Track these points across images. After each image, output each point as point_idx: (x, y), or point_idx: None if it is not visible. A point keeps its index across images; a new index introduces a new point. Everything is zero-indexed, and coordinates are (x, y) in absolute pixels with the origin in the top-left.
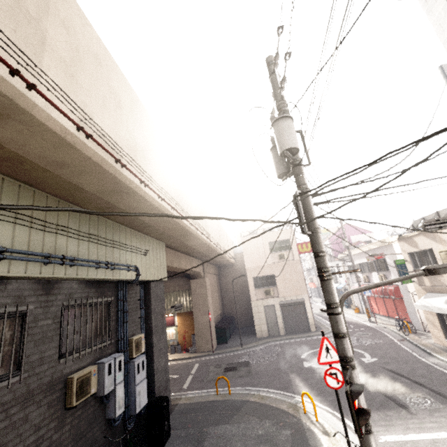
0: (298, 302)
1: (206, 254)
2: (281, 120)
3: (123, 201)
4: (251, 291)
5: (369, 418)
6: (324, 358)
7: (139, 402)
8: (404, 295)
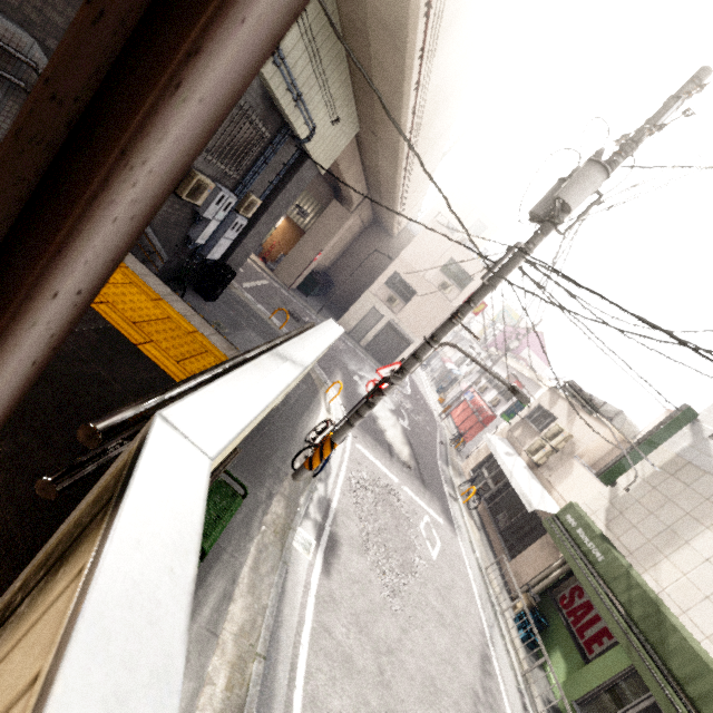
0: (407, 338)
1: (381, 193)
2: (599, 168)
3: (382, 46)
4: (378, 281)
5: (382, 396)
6: (384, 373)
7: (214, 252)
8: (489, 427)
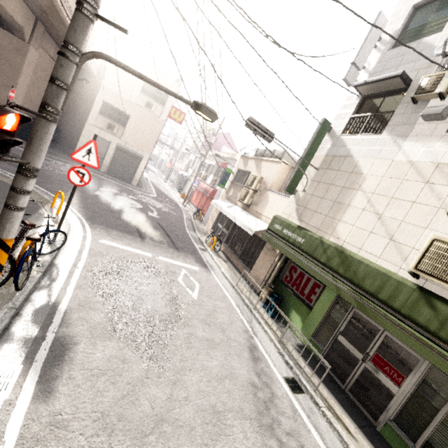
0: (137, 155)
1: (41, 5)
2: None
3: None
4: (92, 113)
5: (5, 138)
6: (80, 156)
7: None
8: (215, 198)
